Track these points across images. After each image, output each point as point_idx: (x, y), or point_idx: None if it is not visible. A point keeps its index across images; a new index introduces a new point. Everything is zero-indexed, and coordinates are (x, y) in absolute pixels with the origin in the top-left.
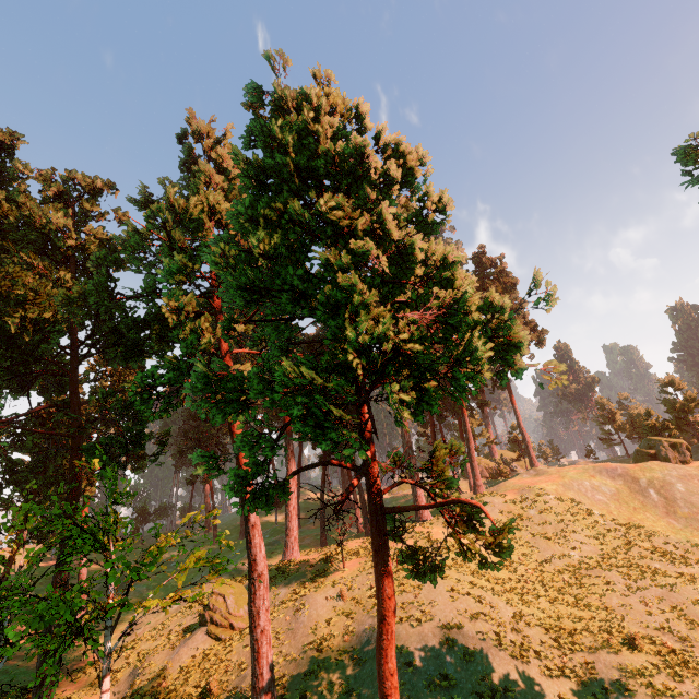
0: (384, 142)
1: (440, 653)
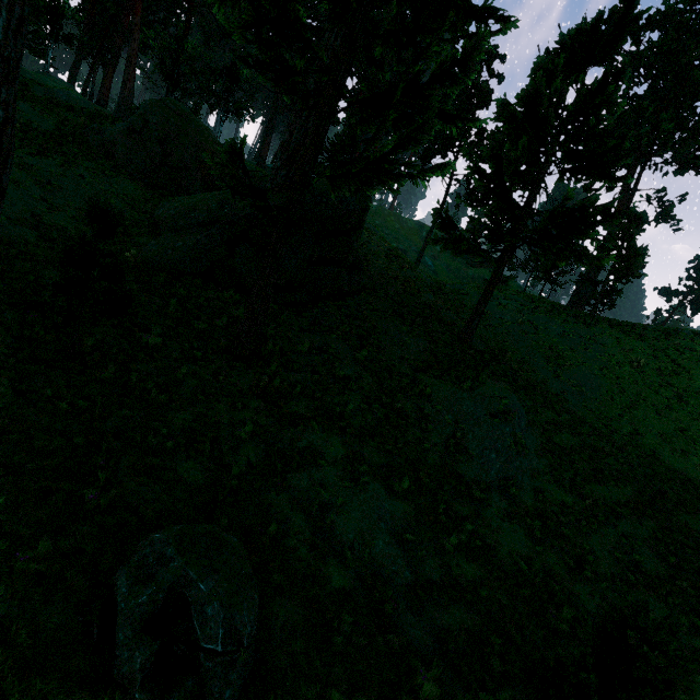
0: None
1: None
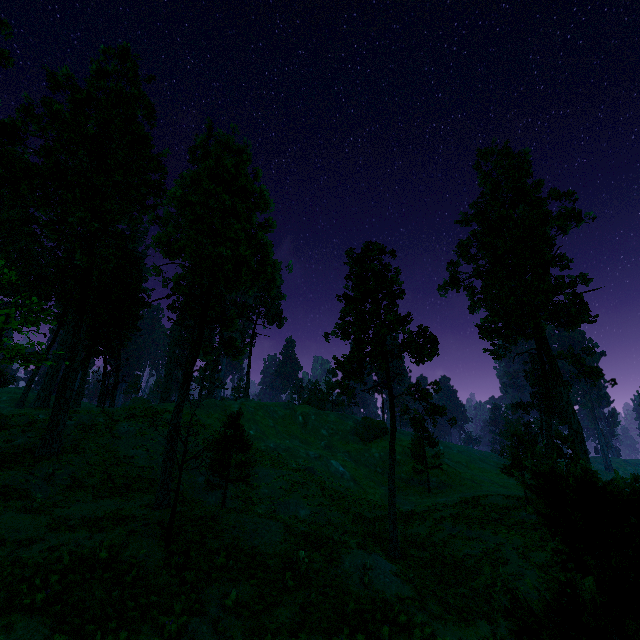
0: (263, 192)
1: None
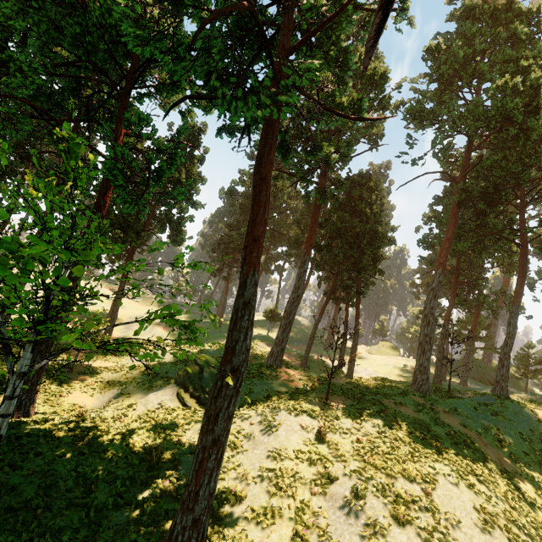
0: None
1: None
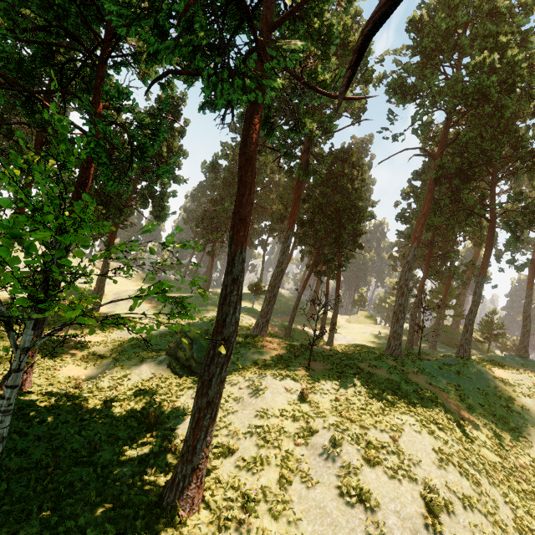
0: None
1: (419, 530)
